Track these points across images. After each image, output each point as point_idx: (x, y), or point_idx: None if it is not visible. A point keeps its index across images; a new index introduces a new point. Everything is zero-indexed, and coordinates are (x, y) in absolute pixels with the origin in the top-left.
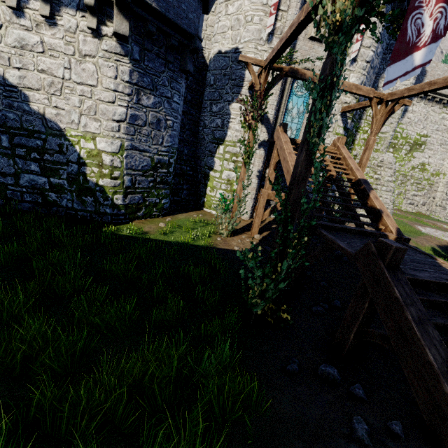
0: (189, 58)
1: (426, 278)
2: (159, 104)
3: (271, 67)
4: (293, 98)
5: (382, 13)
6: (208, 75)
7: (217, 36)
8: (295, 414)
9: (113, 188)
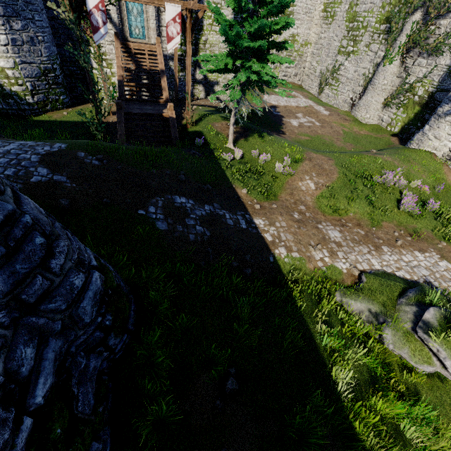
0: None
1: (135, 112)
2: (26, 26)
3: None
4: None
5: (87, 11)
6: None
7: None
8: None
9: (23, 92)
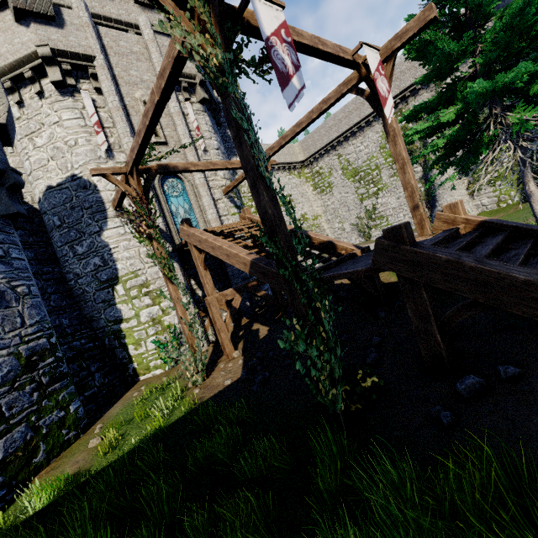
0: (10, 198)
1: (432, 243)
2: None
3: (138, 168)
4: (172, 200)
5: (244, 60)
6: (47, 217)
7: (35, 173)
8: (536, 446)
9: None
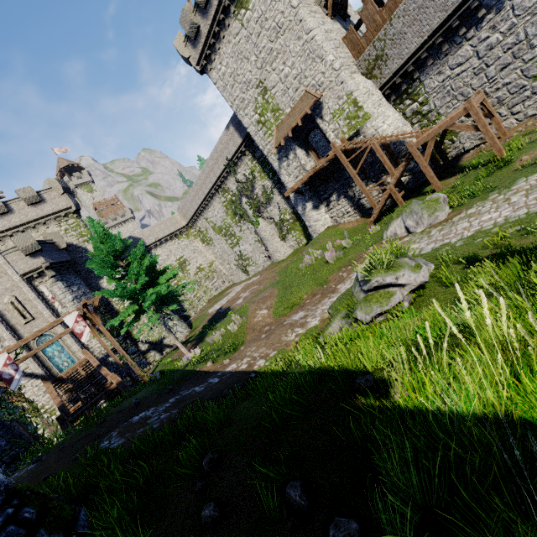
0: None
1: (81, 411)
2: None
3: None
4: (48, 350)
5: None
6: None
7: None
8: None
9: None
